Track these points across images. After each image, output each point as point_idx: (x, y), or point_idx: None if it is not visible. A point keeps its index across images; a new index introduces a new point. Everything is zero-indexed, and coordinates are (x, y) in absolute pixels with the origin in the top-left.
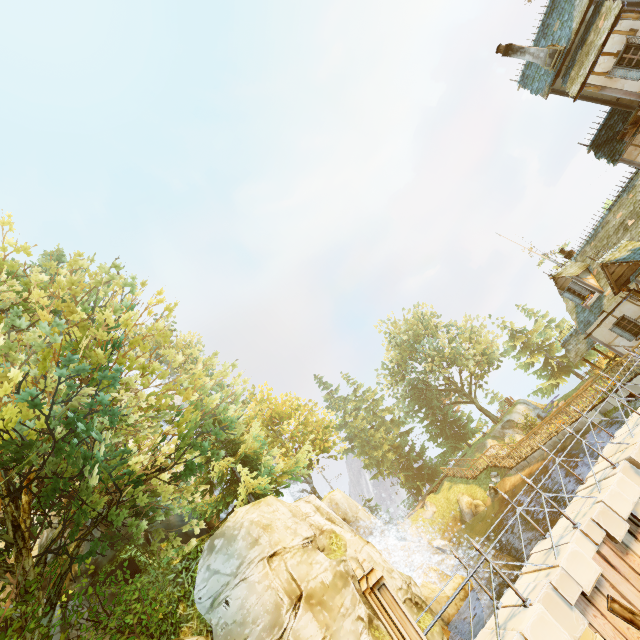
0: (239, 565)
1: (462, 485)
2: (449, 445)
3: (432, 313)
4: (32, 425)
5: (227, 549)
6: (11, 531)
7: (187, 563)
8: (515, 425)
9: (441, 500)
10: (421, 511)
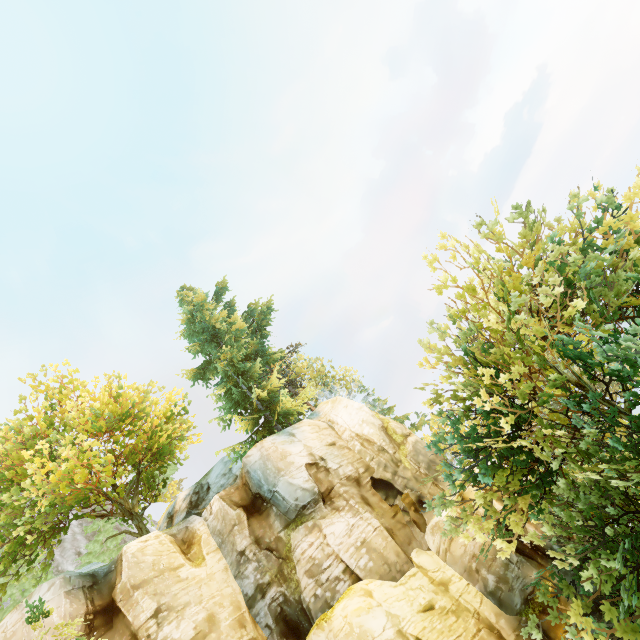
0: None
1: None
2: None
3: None
4: None
5: None
6: None
7: None
8: None
9: None
10: None
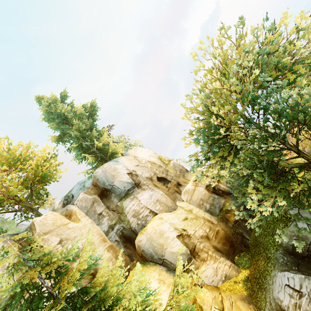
0: None
1: None
2: None
3: None
4: None
5: None
6: (308, 157)
7: None
8: None
9: None
10: None
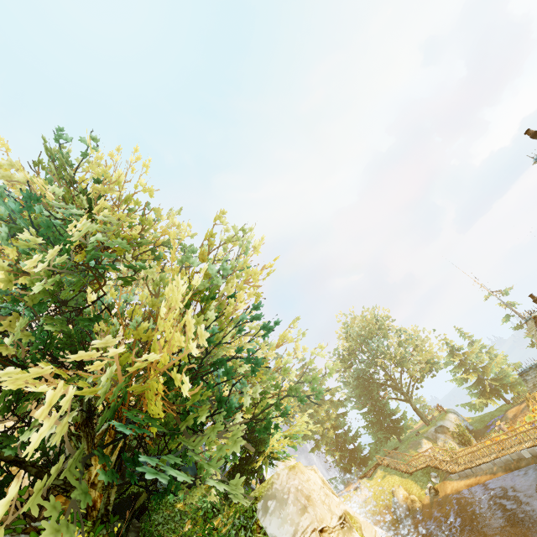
0: (293, 534)
1: (397, 477)
2: (384, 436)
3: (388, 317)
4: (174, 359)
5: (279, 514)
6: (86, 451)
7: (245, 521)
8: (447, 431)
9: (375, 487)
10: (354, 493)
